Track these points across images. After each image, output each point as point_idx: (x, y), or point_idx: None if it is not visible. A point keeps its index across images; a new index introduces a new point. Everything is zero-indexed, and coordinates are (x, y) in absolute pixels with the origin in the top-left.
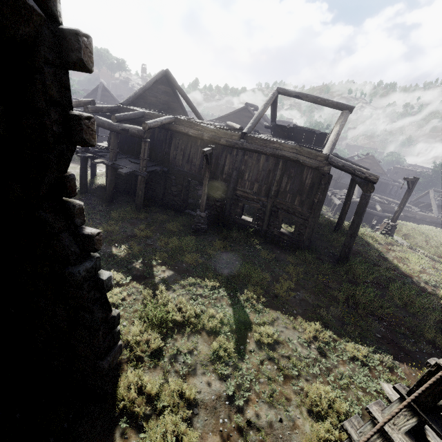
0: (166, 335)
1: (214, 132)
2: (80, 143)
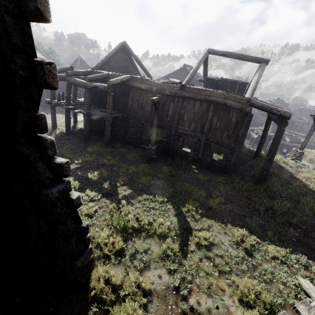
0: (127, 238)
1: (160, 86)
2: (44, 86)
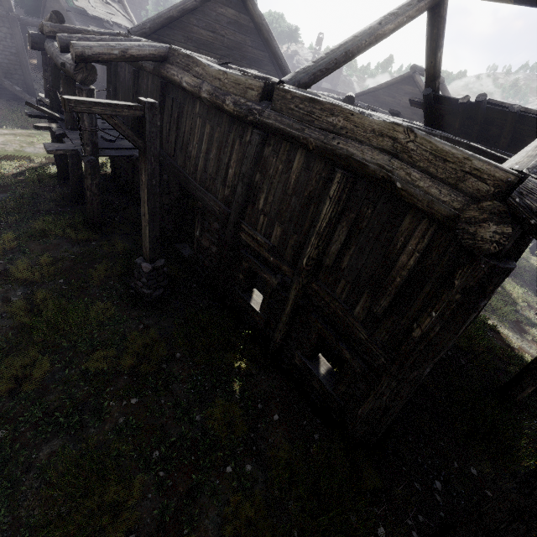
0: None
1: (218, 81)
2: None
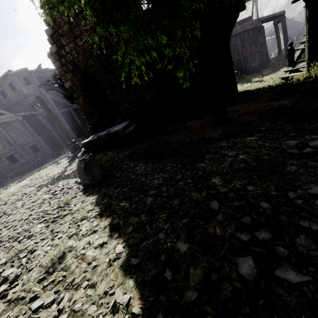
0: None
1: None
2: None
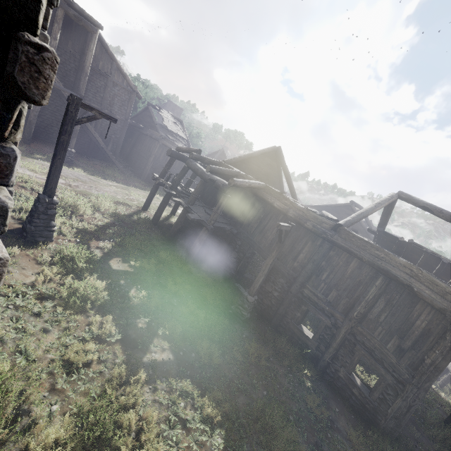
0: None
1: (302, 212)
2: (5, 83)
